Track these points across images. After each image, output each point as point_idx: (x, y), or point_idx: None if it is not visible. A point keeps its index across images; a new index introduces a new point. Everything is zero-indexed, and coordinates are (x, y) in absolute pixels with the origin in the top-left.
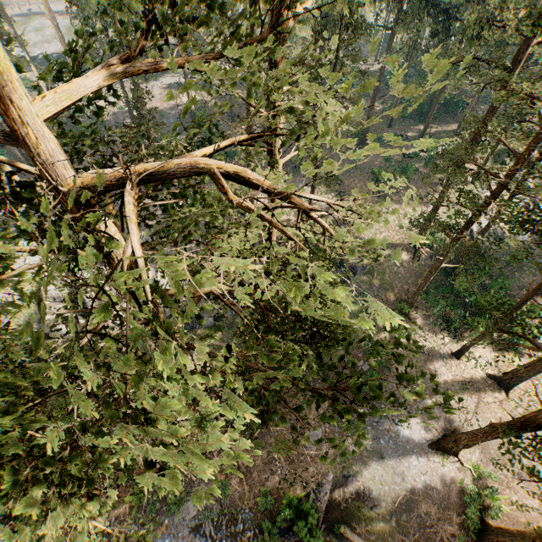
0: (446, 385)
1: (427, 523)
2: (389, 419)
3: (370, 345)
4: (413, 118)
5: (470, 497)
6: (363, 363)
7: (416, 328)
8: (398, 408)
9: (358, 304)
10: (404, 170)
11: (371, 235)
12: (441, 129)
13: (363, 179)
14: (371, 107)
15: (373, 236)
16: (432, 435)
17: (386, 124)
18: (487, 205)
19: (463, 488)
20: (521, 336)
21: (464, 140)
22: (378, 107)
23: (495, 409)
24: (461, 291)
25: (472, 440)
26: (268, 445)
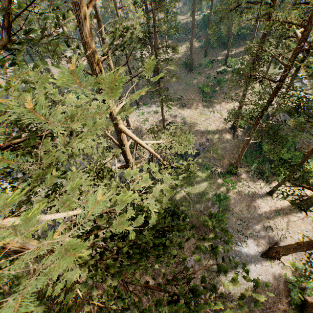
0: (266, 214)
1: (267, 306)
2: (233, 243)
3: (215, 197)
4: (220, 47)
5: (292, 285)
6: (212, 210)
7: (242, 180)
8: (238, 235)
9: (204, 172)
10: (219, 82)
11: (205, 127)
12: (238, 50)
13: (195, 92)
14: (191, 47)
15: (206, 128)
16: (262, 249)
17: (204, 55)
18: (271, 100)
19: (286, 279)
20: (307, 189)
21: (247, 61)
22: (197, 45)
23: (299, 224)
24: (267, 152)
25: (287, 252)
26: (162, 273)
